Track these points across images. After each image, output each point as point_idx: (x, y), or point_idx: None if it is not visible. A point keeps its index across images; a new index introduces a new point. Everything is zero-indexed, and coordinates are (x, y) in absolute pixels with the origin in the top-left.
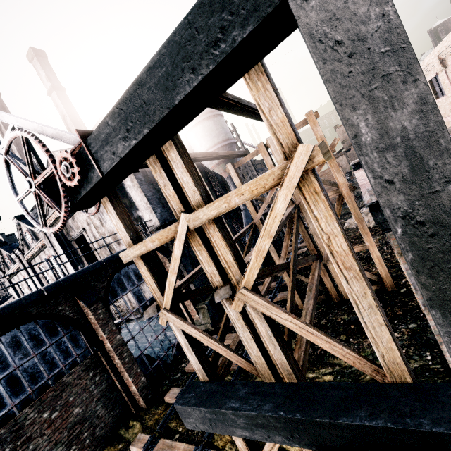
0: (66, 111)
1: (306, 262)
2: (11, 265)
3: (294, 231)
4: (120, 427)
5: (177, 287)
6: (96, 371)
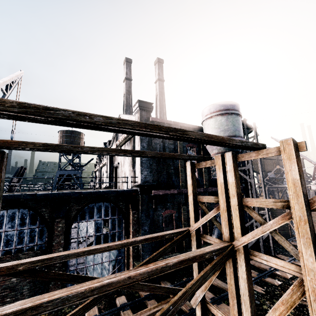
0: (159, 93)
1: None
2: (98, 165)
3: (189, 283)
4: None
5: (16, 264)
6: None
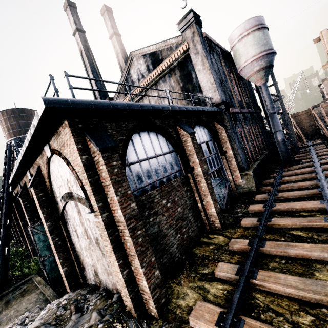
0: (120, 50)
1: None
2: None
3: None
4: (201, 237)
5: None
6: (187, 187)
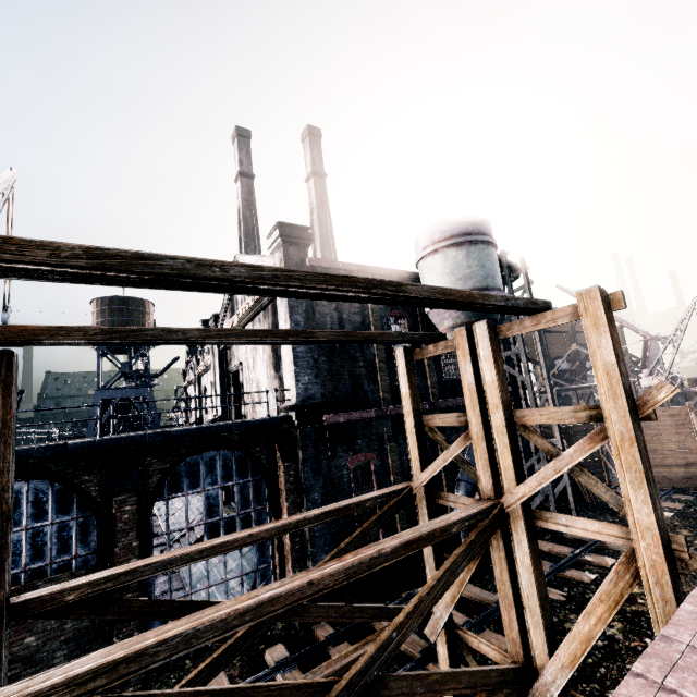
0: (316, 203)
1: (429, 691)
2: (191, 372)
3: (425, 585)
4: None
5: (60, 591)
6: None
